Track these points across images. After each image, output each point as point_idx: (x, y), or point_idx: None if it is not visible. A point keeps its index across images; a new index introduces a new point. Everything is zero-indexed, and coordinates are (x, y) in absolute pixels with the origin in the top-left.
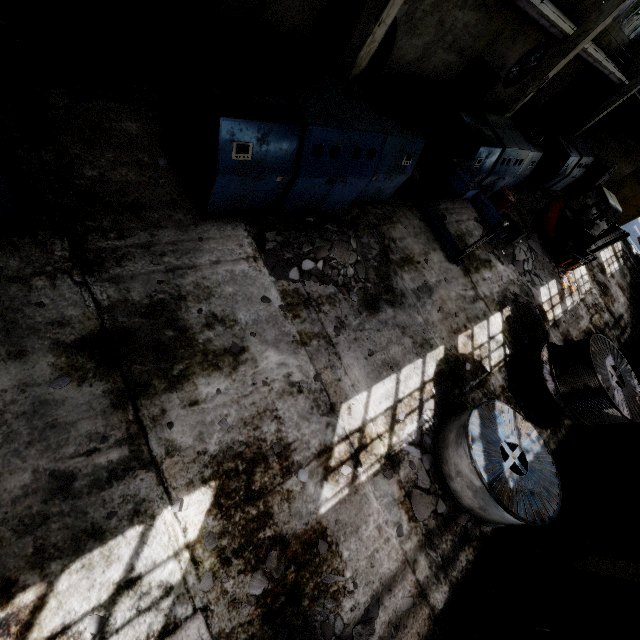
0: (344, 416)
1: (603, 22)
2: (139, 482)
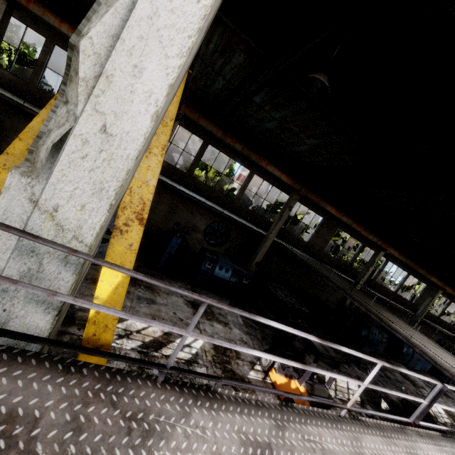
0: None
1: None
2: None
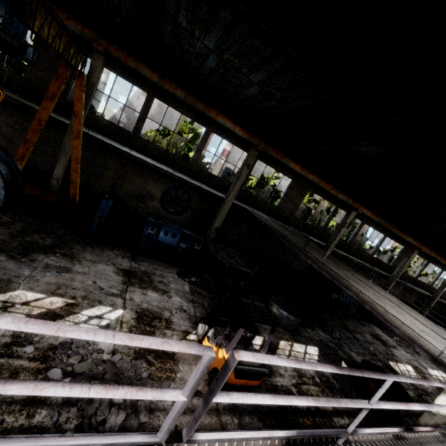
0: (429, 371)
1: (440, 293)
2: (397, 358)
